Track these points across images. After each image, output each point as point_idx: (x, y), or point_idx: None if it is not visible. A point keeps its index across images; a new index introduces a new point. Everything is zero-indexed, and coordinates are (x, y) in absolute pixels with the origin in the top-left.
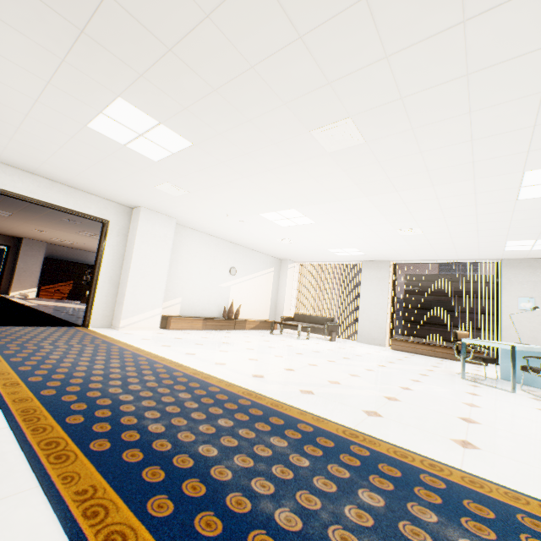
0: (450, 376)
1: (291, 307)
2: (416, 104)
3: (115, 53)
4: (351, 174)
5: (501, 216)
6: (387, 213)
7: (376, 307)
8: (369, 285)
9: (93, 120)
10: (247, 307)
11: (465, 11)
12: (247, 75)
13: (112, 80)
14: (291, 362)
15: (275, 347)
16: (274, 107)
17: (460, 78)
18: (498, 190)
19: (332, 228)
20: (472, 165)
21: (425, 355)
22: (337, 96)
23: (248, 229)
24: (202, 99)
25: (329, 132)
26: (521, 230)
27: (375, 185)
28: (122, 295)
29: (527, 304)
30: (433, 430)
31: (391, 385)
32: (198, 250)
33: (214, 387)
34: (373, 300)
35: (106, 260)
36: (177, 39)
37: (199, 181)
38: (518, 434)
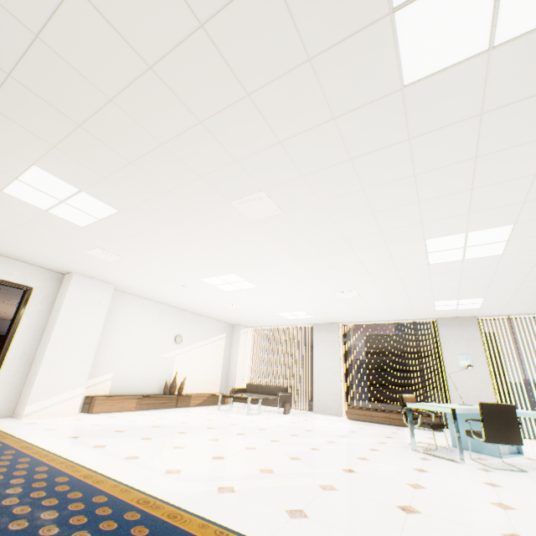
0: (401, 448)
1: (244, 376)
2: (317, 181)
3: (24, 126)
4: (278, 241)
5: (421, 279)
6: (322, 277)
7: (330, 372)
8: (321, 348)
9: (9, 186)
10: (194, 379)
11: (332, 111)
12: (159, 151)
13: (25, 150)
14: (225, 446)
15: (216, 426)
16: (191, 180)
17: (346, 161)
18: (410, 255)
19: (275, 292)
20: (381, 233)
21: (382, 423)
22: (247, 172)
23: (193, 294)
24: (120, 170)
25: (247, 203)
26: (442, 291)
27: (303, 251)
28: (34, 373)
29: (466, 362)
30: (363, 531)
31: (333, 468)
32: (139, 317)
33: (101, 496)
34: (326, 364)
35: (22, 332)
36: (85, 117)
37: (131, 246)
38: (459, 522)
